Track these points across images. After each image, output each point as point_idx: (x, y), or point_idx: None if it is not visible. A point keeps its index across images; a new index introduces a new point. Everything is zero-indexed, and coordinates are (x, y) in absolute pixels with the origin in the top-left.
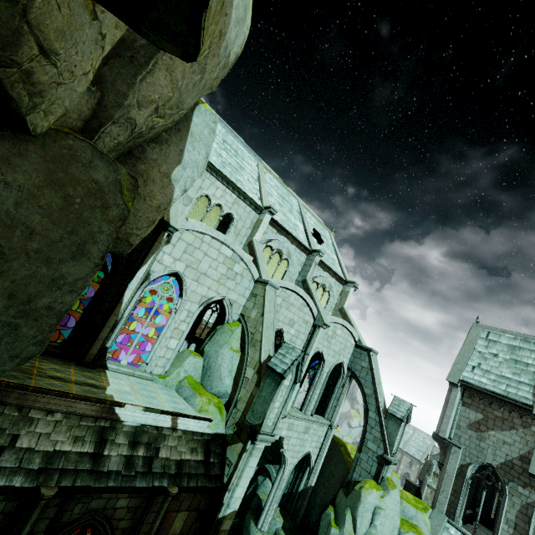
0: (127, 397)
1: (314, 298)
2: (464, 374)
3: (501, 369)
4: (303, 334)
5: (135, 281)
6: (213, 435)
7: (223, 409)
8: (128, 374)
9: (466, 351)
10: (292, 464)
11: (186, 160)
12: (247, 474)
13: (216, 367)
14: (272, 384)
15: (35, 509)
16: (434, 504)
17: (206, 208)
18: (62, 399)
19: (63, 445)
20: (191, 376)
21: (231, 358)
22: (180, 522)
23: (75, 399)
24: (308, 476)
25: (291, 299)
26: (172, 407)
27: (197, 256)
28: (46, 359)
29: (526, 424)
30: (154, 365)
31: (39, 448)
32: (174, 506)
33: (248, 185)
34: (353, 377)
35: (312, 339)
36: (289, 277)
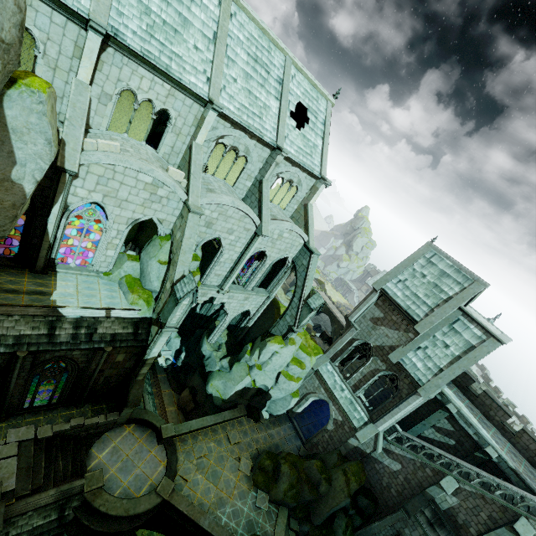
0: (69, 300)
1: (262, 205)
2: (388, 284)
3: (419, 288)
4: (243, 239)
5: (53, 216)
6: (142, 318)
7: (152, 301)
8: (76, 274)
9: (403, 266)
10: (233, 315)
11: (22, 157)
12: (160, 343)
13: (147, 273)
14: (174, 302)
15: (19, 359)
16: (326, 352)
17: (133, 105)
18: (16, 307)
19: (26, 331)
20: (130, 275)
21: (158, 268)
22: (122, 357)
23: (26, 307)
24: (247, 320)
25: (229, 213)
26: (107, 303)
27: (113, 186)
28: (4, 271)
29: (407, 330)
30: (98, 267)
31: (10, 334)
32: (114, 352)
33: (193, 58)
34: (294, 269)
35: (250, 245)
36: (247, 175)
